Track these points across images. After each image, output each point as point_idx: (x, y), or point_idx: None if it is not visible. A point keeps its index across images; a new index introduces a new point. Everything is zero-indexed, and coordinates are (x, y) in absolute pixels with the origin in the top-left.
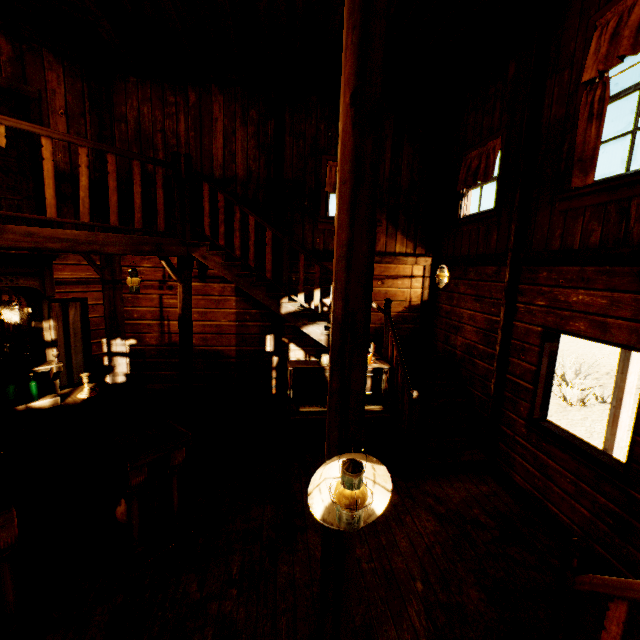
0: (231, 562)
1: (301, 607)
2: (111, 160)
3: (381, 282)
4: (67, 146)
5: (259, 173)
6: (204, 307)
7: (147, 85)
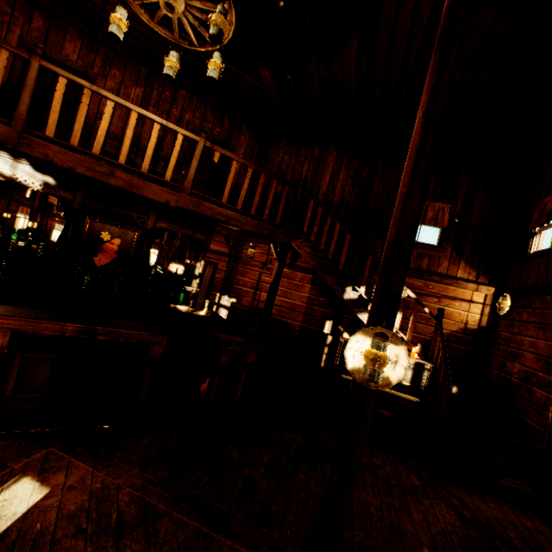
0: (263, 453)
1: (310, 505)
2: (262, 177)
3: (438, 300)
4: (237, 174)
5: (349, 201)
6: (286, 287)
7: (291, 144)
